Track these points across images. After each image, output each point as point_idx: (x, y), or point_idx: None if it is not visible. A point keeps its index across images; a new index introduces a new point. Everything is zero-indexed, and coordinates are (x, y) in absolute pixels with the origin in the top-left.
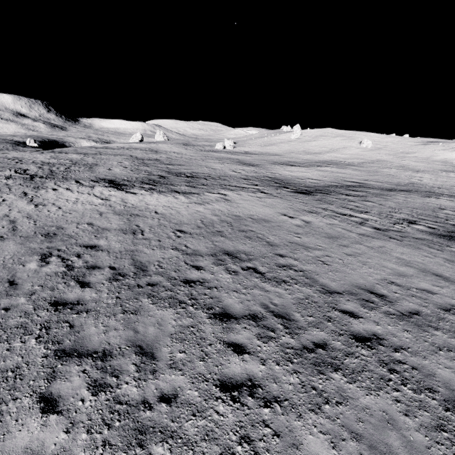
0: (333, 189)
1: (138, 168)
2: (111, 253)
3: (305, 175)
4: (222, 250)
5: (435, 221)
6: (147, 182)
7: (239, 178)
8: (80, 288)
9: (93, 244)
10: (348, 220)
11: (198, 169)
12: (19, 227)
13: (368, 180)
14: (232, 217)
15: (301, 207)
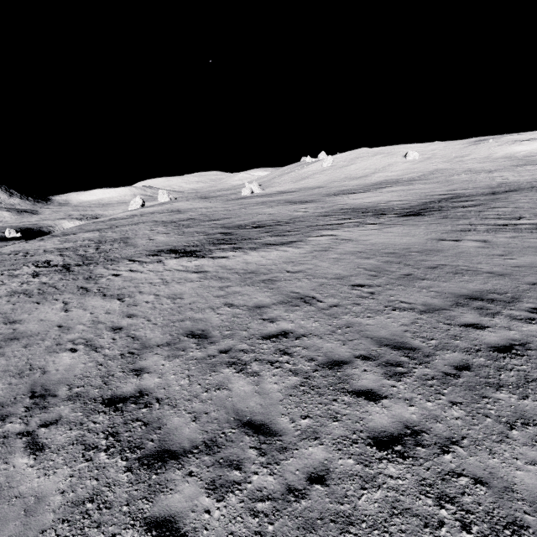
0: (437, 205)
1: (182, 231)
2: (323, 336)
3: (381, 199)
4: (457, 296)
5: None
6: (218, 242)
7: (315, 216)
8: (374, 404)
9: (279, 331)
10: (520, 229)
11: (254, 218)
12: (138, 333)
13: (455, 190)
14: (389, 255)
15: (444, 228)
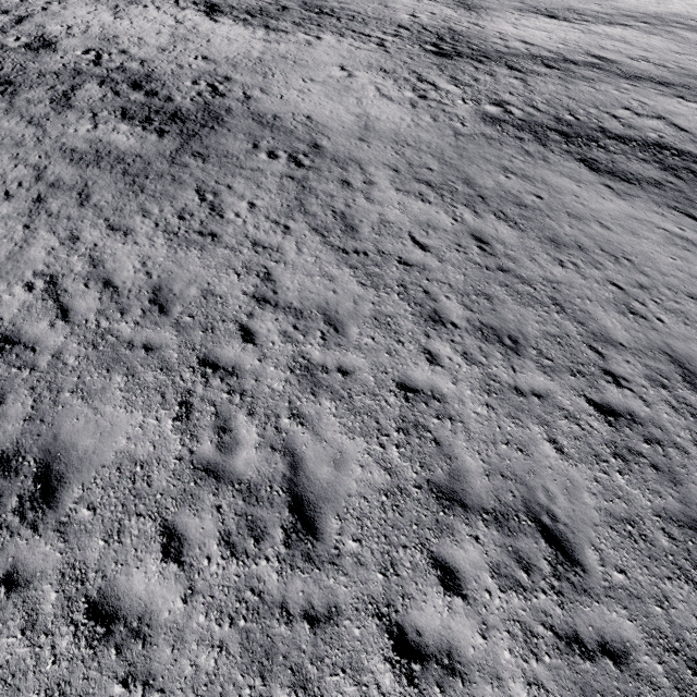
0: (515, 59)
1: None
2: (131, 58)
3: (527, 36)
4: (213, 73)
5: (544, 111)
6: (252, 12)
7: (396, 24)
8: (93, 68)
9: (126, 51)
10: (411, 85)
11: (359, 5)
12: (89, 32)
13: (642, 60)
14: (277, 57)
15: (385, 66)
